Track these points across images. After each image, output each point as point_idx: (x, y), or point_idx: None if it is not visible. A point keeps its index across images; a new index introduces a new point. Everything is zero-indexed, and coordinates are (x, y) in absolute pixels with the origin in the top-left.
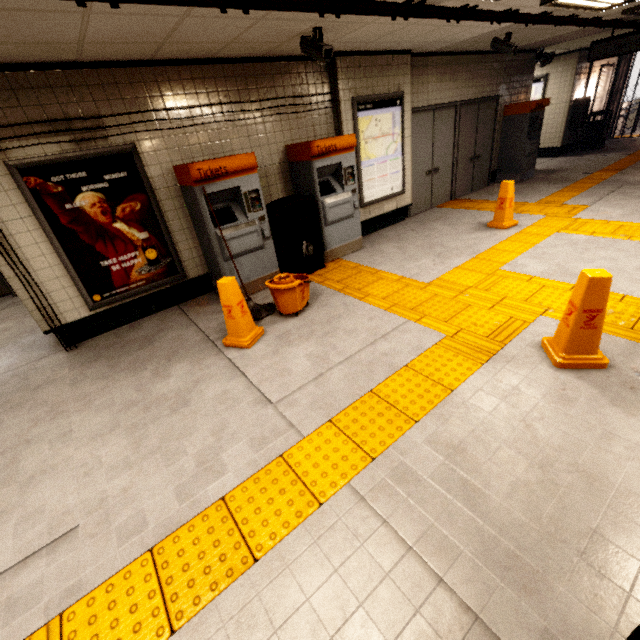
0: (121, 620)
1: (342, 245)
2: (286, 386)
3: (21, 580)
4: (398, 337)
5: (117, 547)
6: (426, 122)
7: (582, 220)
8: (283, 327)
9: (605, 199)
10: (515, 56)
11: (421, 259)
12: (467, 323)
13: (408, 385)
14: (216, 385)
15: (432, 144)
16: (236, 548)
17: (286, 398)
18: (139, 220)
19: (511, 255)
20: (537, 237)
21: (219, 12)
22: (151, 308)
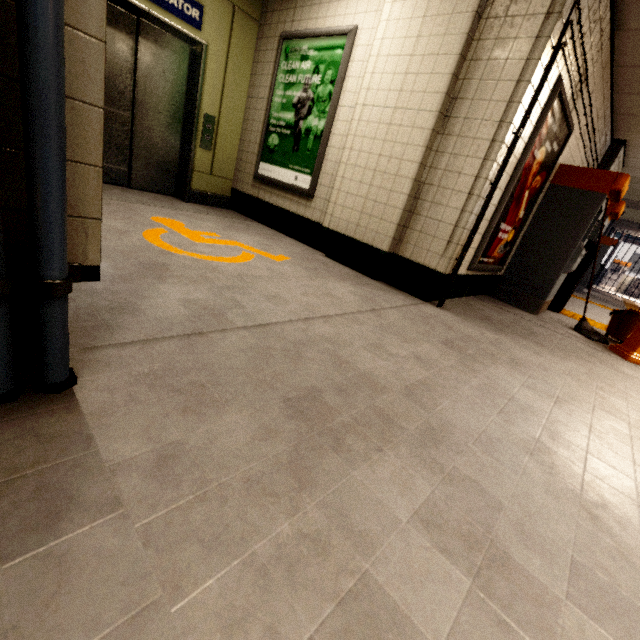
0: None
1: None
2: None
3: None
4: None
5: None
6: None
7: None
8: None
9: None
10: None
11: None
12: None
13: None
14: None
15: None
16: None
17: None
18: (530, 198)
19: None
20: None
21: None
22: (466, 290)
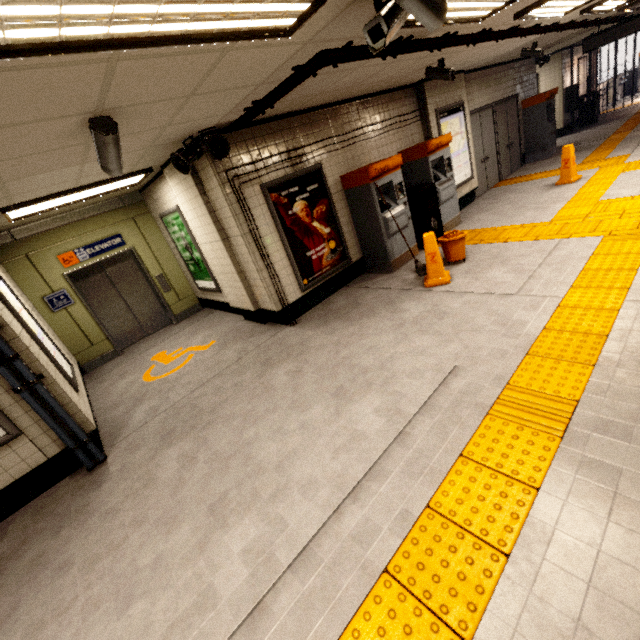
0: (552, 373)
1: (449, 221)
2: (511, 286)
3: (455, 387)
4: (565, 247)
5: (500, 361)
6: (475, 122)
7: (634, 162)
8: (461, 269)
9: (639, 147)
10: (521, 63)
11: (524, 213)
12: (611, 228)
13: (607, 260)
14: (453, 301)
15: (481, 138)
16: (586, 337)
17: (521, 290)
18: (325, 219)
19: (599, 192)
20: (608, 179)
21: (412, 56)
22: (330, 290)
